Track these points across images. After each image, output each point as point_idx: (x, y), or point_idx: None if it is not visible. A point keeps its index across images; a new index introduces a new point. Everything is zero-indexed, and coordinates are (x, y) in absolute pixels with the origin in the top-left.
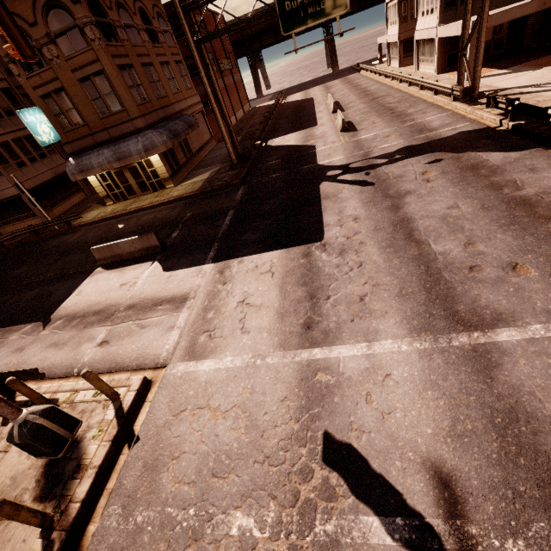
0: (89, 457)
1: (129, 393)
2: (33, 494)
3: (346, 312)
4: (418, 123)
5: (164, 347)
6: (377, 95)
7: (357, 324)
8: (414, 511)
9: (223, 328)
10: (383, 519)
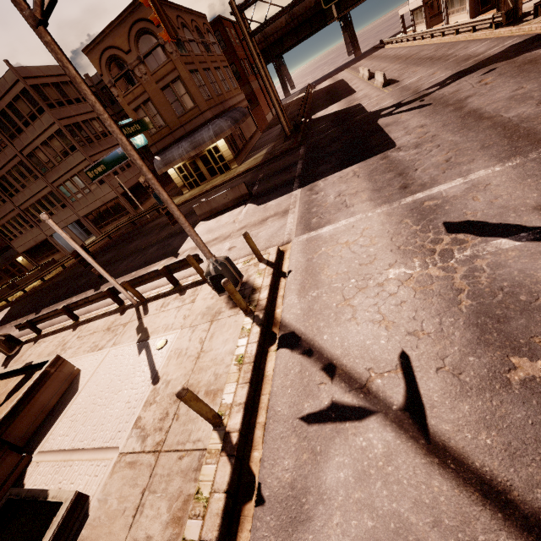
0: (259, 284)
1: (271, 255)
2: (228, 307)
3: (436, 170)
4: (462, 56)
5: (284, 233)
6: (410, 54)
7: (449, 172)
8: (534, 227)
9: (329, 211)
10: (509, 238)
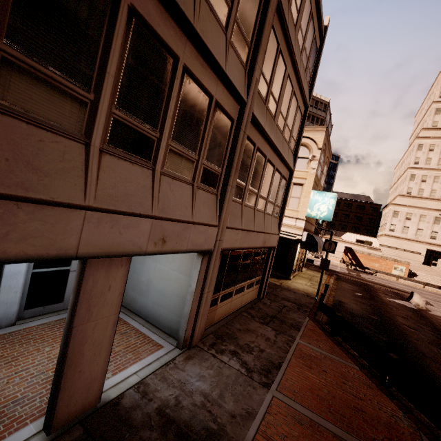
0: None
1: None
2: None
3: None
4: None
5: None
6: None
7: None
8: None
9: None
10: None
